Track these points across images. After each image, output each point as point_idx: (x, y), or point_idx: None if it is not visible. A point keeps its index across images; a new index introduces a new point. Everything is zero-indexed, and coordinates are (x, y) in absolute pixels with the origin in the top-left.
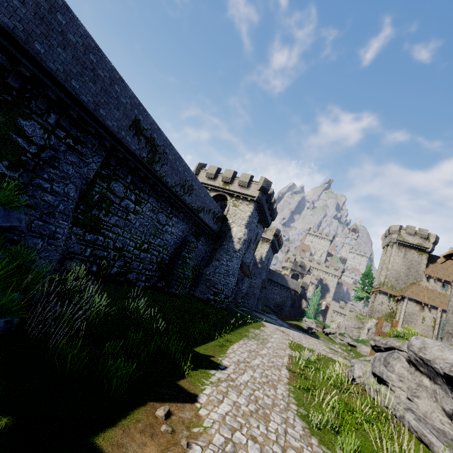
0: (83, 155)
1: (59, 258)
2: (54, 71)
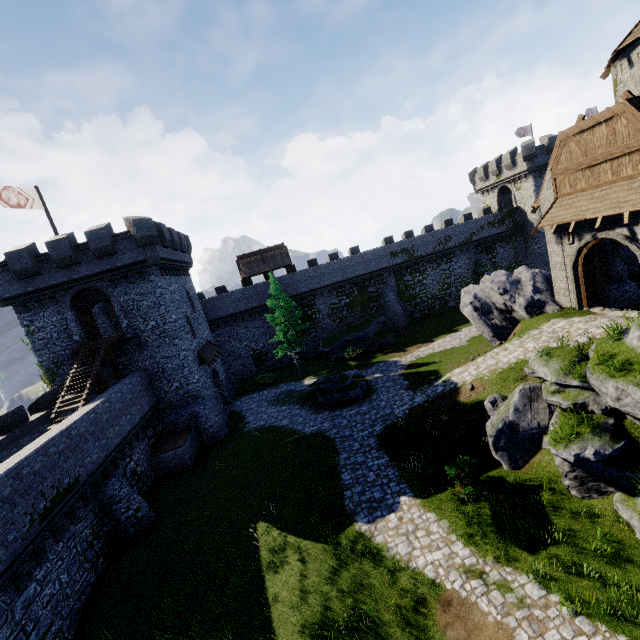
0: (387, 281)
1: (409, 316)
2: (363, 273)
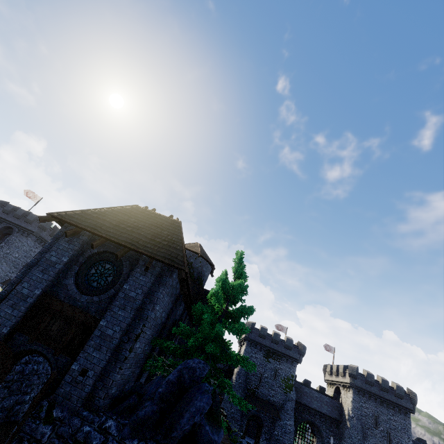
0: None
1: None
2: None
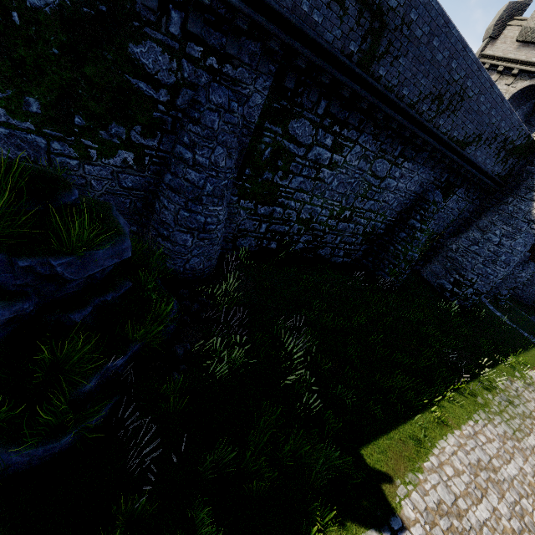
0: (238, 82)
1: (229, 237)
2: None
